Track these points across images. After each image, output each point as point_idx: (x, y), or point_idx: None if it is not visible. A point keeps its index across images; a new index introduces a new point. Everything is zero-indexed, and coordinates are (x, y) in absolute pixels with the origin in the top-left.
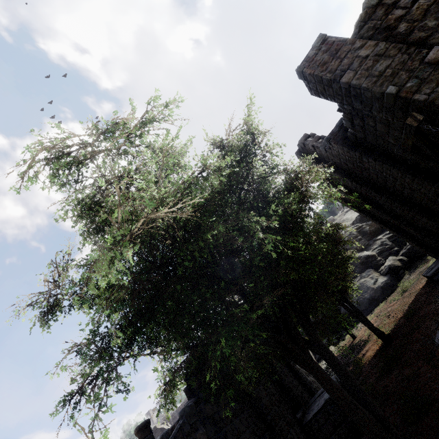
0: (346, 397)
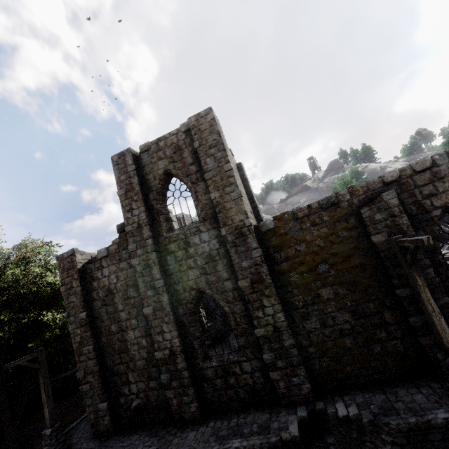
0: (3, 408)
